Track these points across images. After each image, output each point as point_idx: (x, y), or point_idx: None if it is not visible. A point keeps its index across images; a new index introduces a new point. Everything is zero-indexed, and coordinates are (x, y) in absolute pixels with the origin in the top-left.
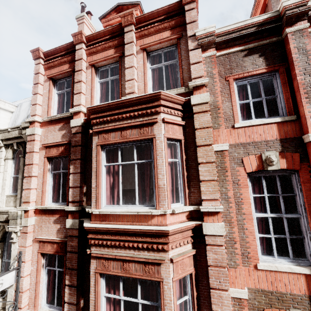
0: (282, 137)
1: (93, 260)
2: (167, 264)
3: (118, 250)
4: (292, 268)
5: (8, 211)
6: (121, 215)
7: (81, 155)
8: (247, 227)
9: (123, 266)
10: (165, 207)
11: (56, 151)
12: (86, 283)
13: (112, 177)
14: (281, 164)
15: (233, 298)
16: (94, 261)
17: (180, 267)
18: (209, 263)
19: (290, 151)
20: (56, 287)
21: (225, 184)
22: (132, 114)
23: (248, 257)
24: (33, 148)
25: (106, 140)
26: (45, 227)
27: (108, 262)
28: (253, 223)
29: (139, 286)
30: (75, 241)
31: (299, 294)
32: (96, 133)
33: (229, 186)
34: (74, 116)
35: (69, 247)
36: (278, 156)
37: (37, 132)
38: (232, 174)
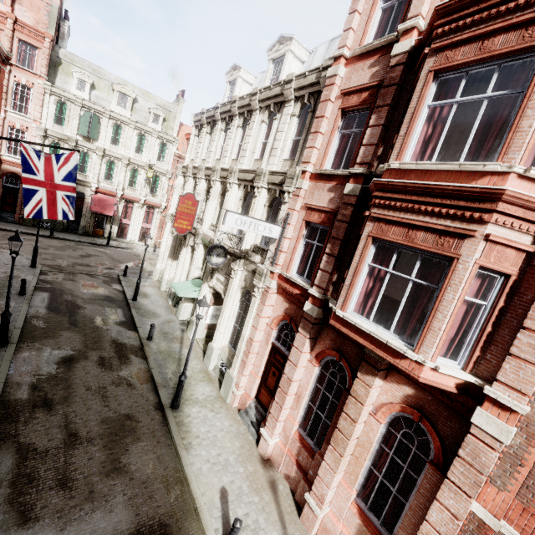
0: None
1: (369, 223)
2: (477, 240)
3: (407, 215)
4: None
5: (286, 169)
6: (429, 172)
7: (392, 100)
8: None
9: (407, 233)
10: (515, 162)
11: (356, 99)
12: (345, 260)
13: (432, 128)
14: None
15: None
16: (370, 224)
17: (495, 255)
18: None
19: None
20: (310, 261)
21: None
22: (522, 1)
23: None
24: (330, 95)
25: (448, 61)
26: (317, 194)
27: (389, 226)
28: None
29: (418, 263)
30: (349, 209)
31: None
32: (435, 52)
33: None
34: (401, 37)
35: (340, 215)
36: None
37: (339, 73)
38: None
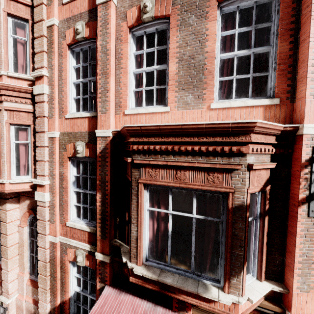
0: (90, 8)
1: None
2: (2, 111)
3: None
4: (82, 114)
5: None
6: None
7: None
8: (64, 89)
9: None
10: (2, 70)
11: None
12: None
13: None
14: (86, 33)
15: (50, 138)
16: None
17: (16, 117)
18: (36, 115)
19: (93, 20)
20: None
21: (51, 55)
22: None
23: (62, 112)
24: None
25: None
26: None
27: None
28: (67, 86)
29: None
30: None
31: (84, 132)
32: None
33: (53, 57)
34: None
35: None
36: (83, 25)
37: None
38: (59, 47)
